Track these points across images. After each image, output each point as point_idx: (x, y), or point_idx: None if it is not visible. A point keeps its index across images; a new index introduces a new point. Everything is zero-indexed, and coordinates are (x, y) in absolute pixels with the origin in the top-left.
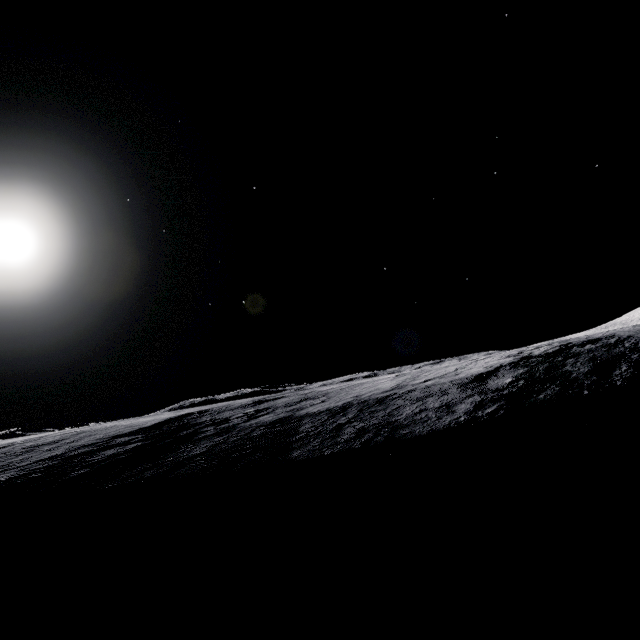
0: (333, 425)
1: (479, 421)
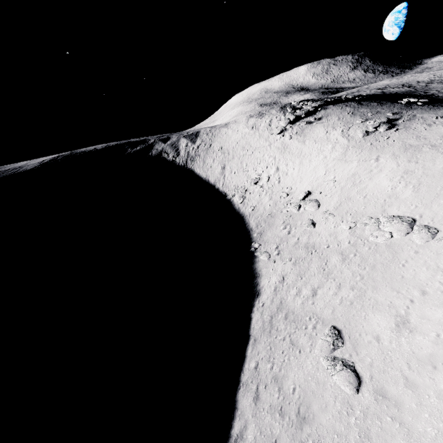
0: (7, 172)
1: (35, 168)
